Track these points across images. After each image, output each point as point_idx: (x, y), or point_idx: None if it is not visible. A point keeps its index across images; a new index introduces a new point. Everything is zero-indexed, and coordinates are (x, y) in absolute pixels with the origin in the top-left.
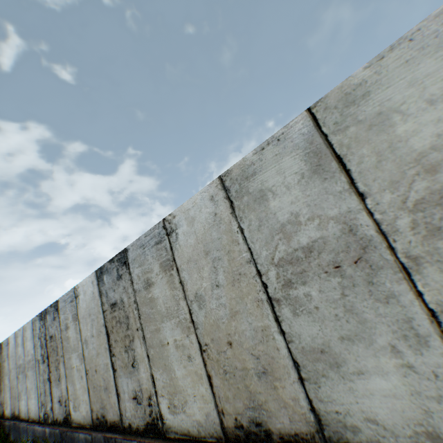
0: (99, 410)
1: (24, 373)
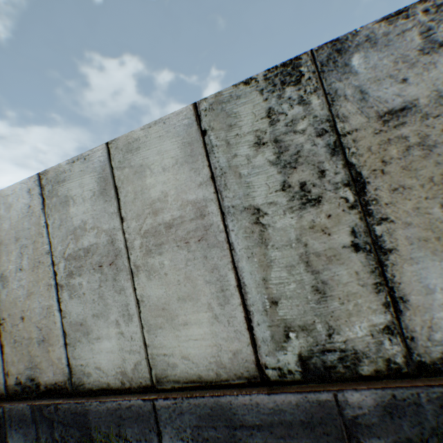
0: None
1: None
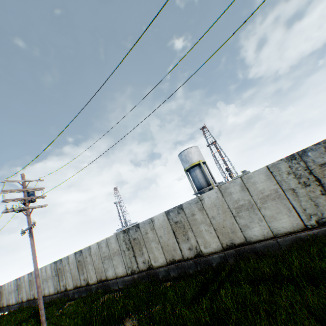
0: None
1: None
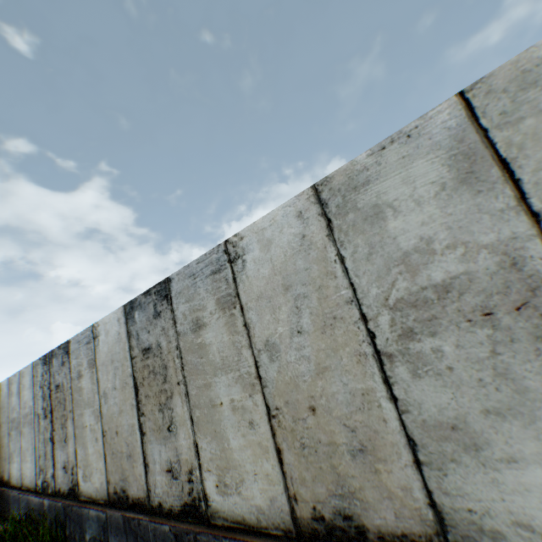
0: (118, 482)
1: (18, 429)
